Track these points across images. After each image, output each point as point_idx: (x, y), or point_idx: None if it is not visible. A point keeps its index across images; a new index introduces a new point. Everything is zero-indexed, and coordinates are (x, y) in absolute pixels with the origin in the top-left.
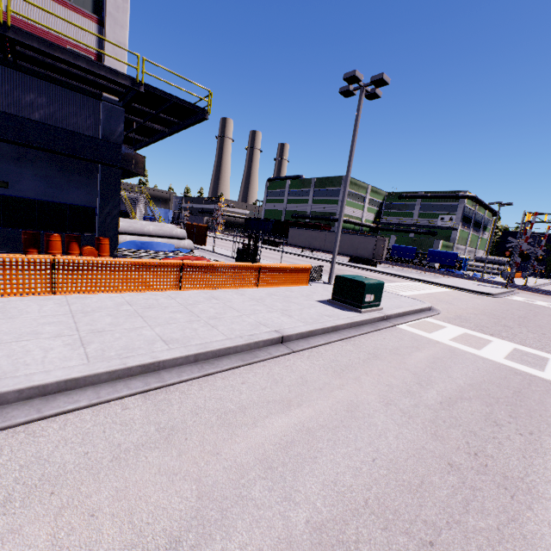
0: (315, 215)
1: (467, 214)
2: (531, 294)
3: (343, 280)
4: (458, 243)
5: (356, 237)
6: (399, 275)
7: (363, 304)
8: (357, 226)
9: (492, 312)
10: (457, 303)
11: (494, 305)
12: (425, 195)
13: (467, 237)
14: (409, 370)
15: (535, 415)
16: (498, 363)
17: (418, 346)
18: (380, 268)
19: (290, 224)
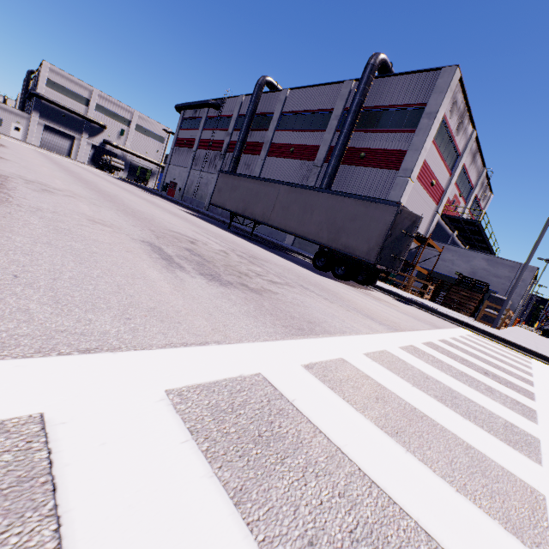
0: None
1: None
2: None
3: (548, 330)
4: None
5: None
6: None
7: None
8: None
9: None
10: None
11: None
12: None
13: None
14: None
15: None
16: None
17: None
18: None
19: None
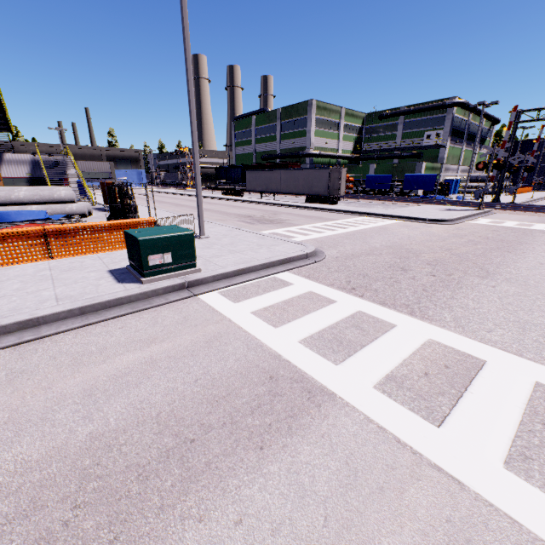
0: (284, 153)
1: (459, 127)
2: (510, 212)
3: (127, 237)
4: (448, 163)
5: (310, 171)
6: (347, 211)
7: (148, 270)
8: (333, 160)
9: (413, 247)
10: (377, 240)
11: (433, 235)
12: (408, 109)
13: (460, 154)
14: (17, 411)
15: (103, 539)
16: (269, 356)
17: (162, 336)
18: (344, 204)
19: (258, 167)
